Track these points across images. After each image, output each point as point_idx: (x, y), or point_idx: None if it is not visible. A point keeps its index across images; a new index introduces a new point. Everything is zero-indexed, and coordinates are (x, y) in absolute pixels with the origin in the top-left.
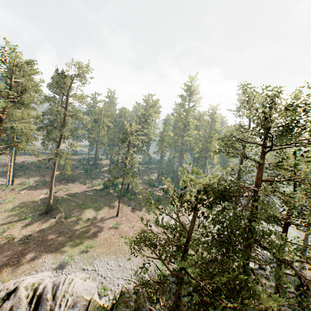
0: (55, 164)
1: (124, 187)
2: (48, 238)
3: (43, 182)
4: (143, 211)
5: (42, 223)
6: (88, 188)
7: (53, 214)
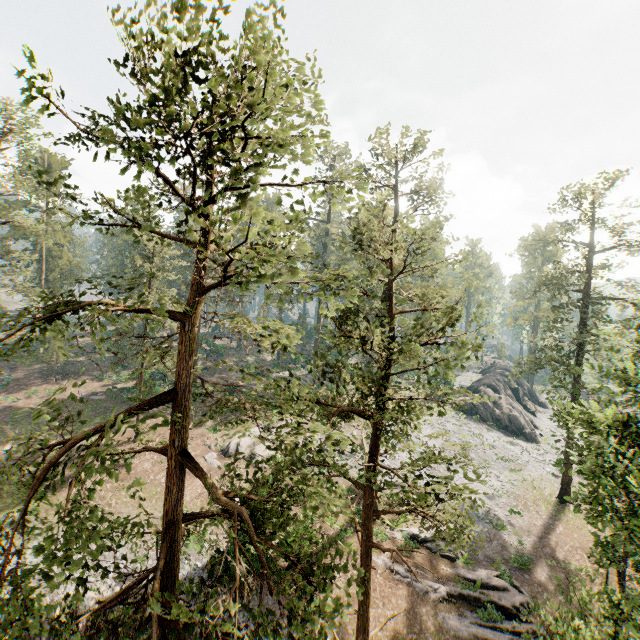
0: None
1: None
2: None
3: (4, 382)
4: (205, 427)
5: None
6: (103, 388)
7: None
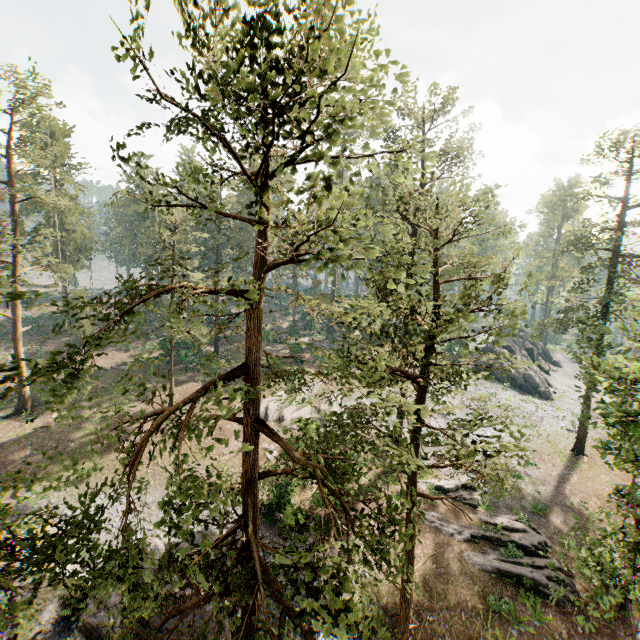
0: (15, 310)
1: (210, 349)
2: (8, 462)
3: (37, 355)
4: None
5: (4, 434)
6: (131, 358)
7: (34, 414)
